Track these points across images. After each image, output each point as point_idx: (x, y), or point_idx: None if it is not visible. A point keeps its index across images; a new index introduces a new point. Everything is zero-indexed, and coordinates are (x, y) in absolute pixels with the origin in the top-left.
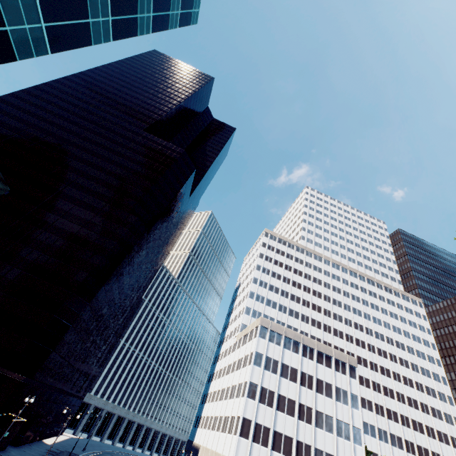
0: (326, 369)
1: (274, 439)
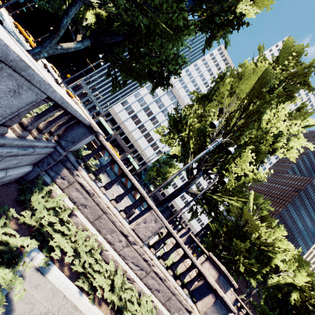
0: None
1: (134, 116)
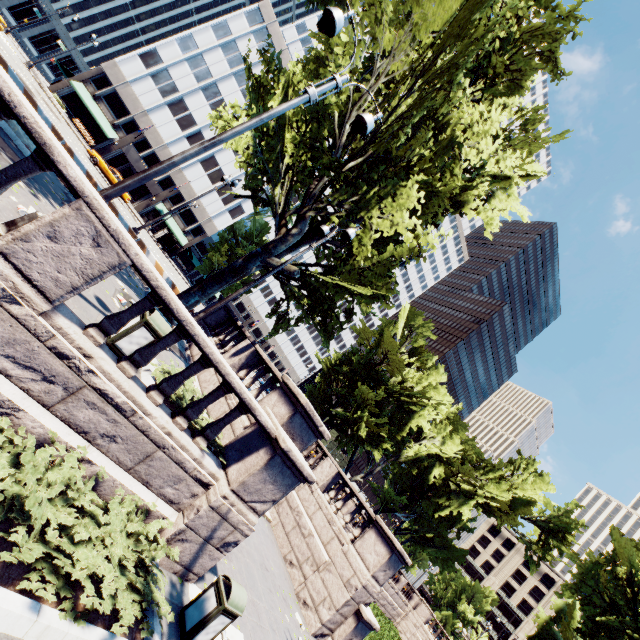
0: None
1: (177, 103)
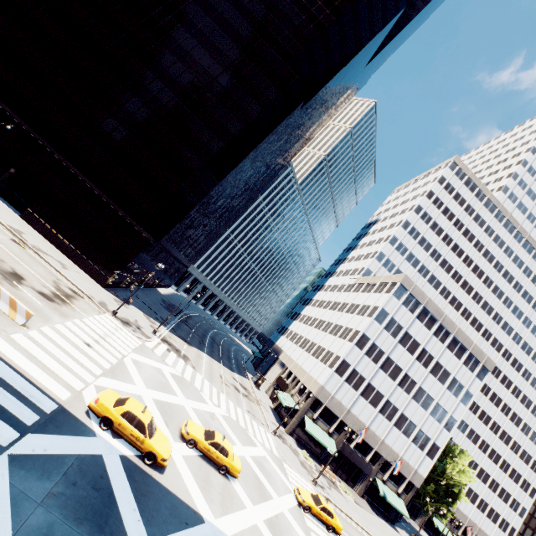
0: (453, 358)
1: (366, 389)
